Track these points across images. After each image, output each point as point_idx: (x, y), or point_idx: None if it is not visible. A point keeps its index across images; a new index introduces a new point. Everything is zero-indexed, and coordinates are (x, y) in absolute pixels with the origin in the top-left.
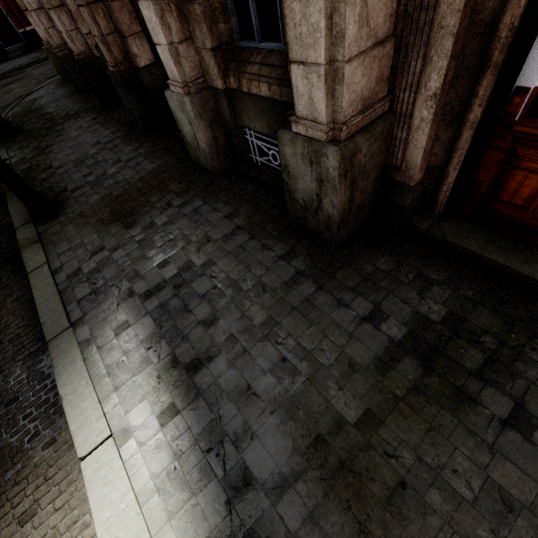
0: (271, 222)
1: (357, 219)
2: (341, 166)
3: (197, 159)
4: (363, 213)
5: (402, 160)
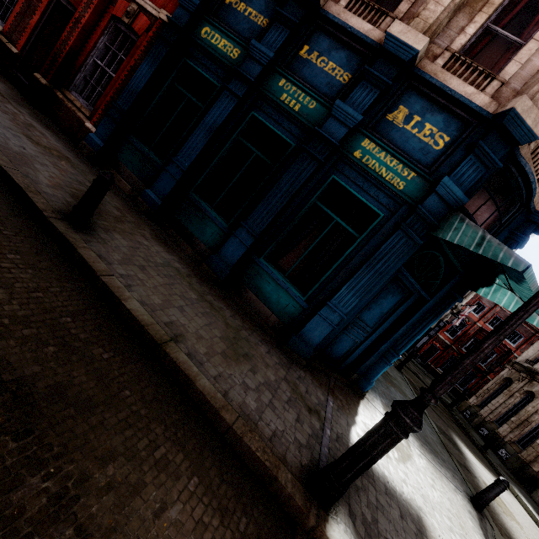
0: None
1: None
2: None
3: (533, 497)
4: None
5: None
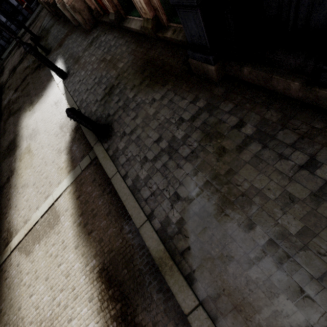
0: (82, 32)
1: (91, 23)
2: (72, 10)
3: (74, 24)
4: (92, 21)
5: (88, 4)
